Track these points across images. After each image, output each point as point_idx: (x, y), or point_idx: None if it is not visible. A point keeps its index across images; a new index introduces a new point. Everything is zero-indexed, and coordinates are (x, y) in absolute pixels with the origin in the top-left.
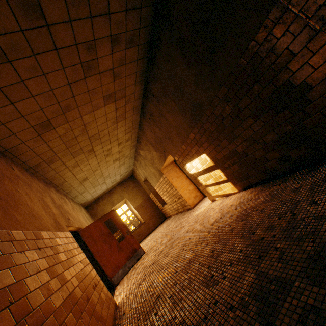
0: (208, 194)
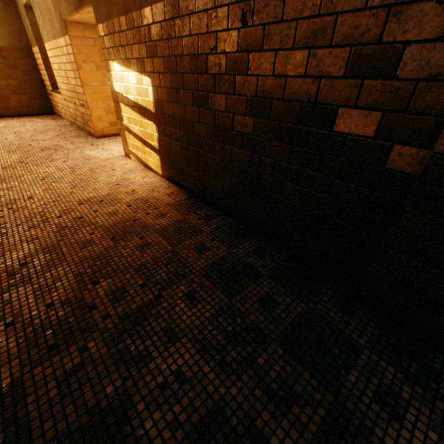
0: (125, 143)
